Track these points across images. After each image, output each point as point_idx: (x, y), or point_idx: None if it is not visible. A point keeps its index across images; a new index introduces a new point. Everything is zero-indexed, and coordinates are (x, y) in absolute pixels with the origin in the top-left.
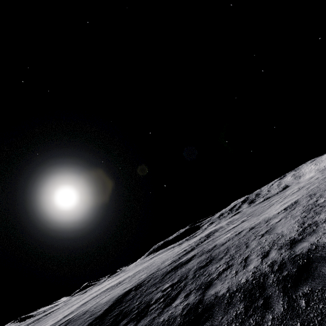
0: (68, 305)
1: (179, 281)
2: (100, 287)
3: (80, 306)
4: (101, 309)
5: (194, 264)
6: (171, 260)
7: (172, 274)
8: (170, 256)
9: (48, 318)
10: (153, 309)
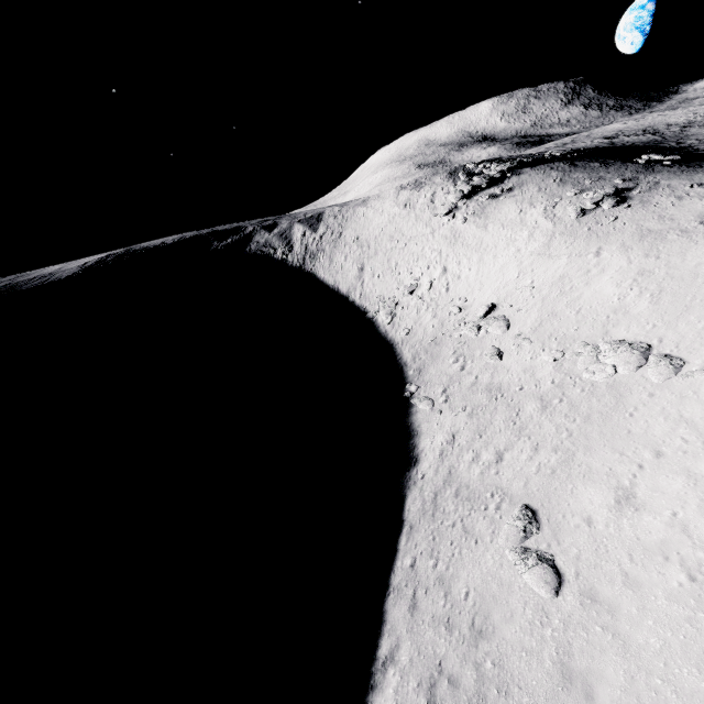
0: None
1: None
2: None
3: None
4: None
5: (7, 279)
6: None
7: None
8: None
9: None
10: None
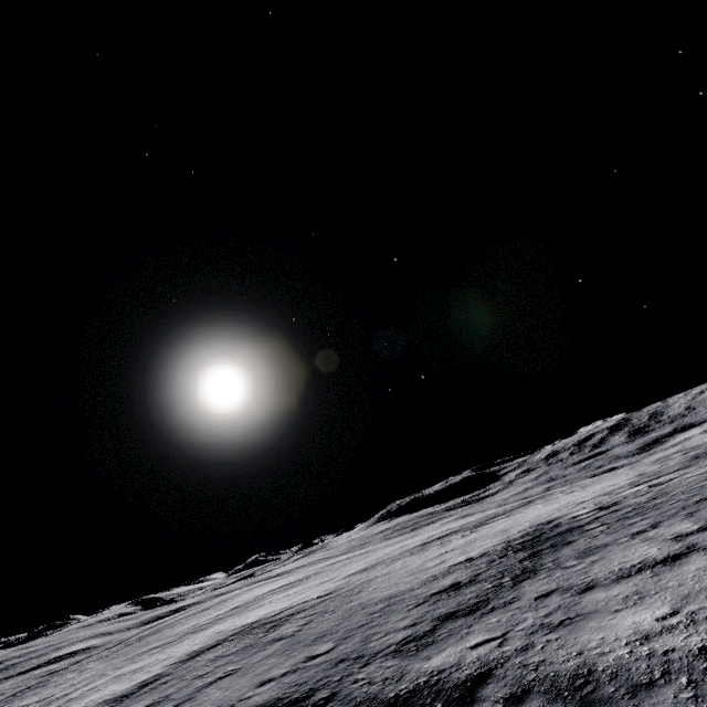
0: (194, 619)
1: None
2: (262, 587)
3: (182, 662)
4: None
5: None
6: (408, 619)
7: None
8: (411, 591)
9: (154, 637)
10: None
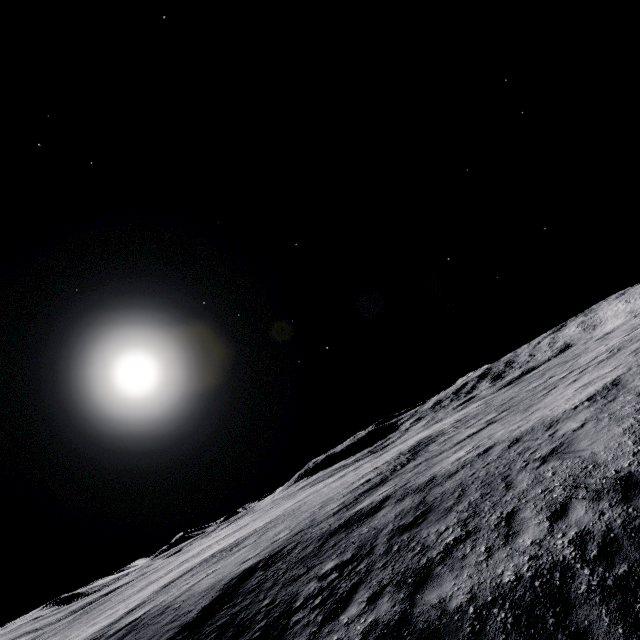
0: (142, 582)
1: (355, 557)
2: (203, 545)
3: (159, 590)
4: (195, 606)
5: (387, 518)
6: (339, 503)
7: (342, 538)
8: (338, 493)
9: (104, 605)
10: (298, 624)
